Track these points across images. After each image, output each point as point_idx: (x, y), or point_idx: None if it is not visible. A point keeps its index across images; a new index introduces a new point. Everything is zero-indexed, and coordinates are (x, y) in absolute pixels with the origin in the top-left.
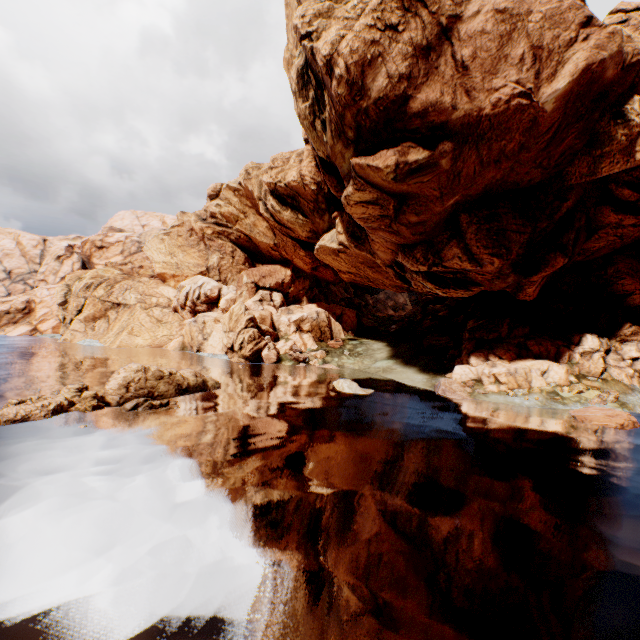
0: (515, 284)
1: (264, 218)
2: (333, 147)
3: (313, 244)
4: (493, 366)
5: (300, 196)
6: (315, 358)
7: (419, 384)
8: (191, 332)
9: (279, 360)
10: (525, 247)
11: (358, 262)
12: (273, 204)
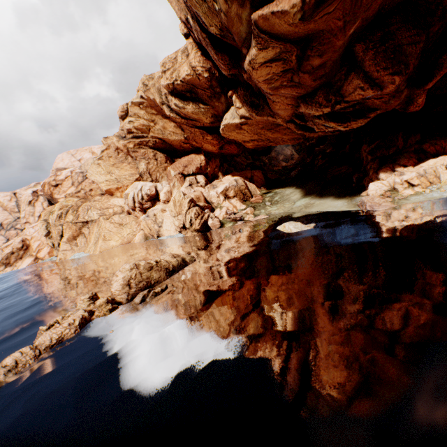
0: (405, 99)
1: (170, 120)
2: (228, 12)
3: (215, 127)
4: (401, 175)
5: (196, 87)
6: (247, 214)
7: (343, 208)
8: (148, 225)
9: (221, 224)
10: (419, 57)
11: (258, 129)
12: (176, 103)
